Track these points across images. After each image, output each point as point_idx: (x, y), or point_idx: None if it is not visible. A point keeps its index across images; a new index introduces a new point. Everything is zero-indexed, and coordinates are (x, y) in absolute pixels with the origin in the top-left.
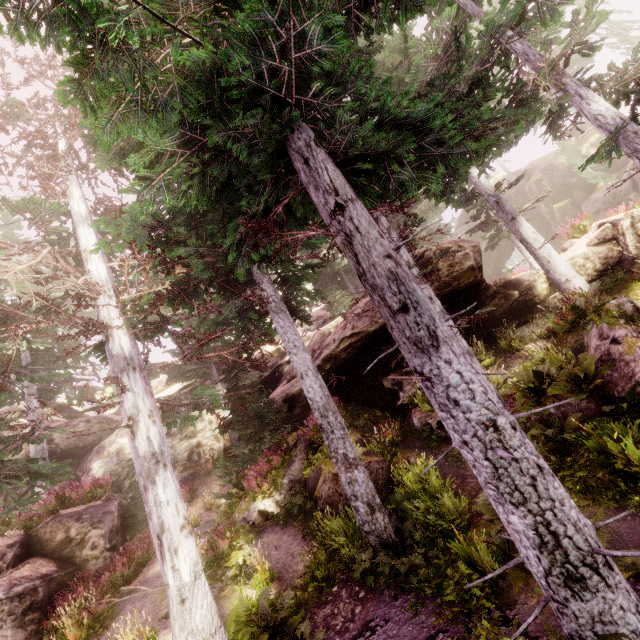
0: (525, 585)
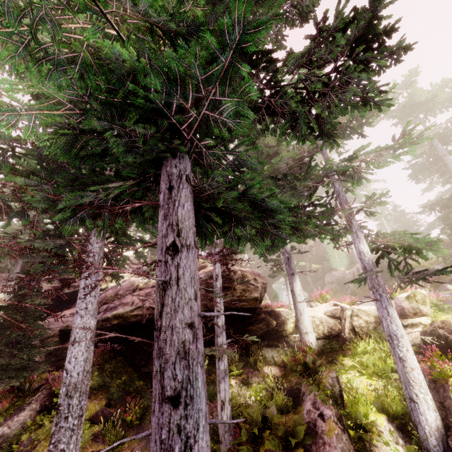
0: None
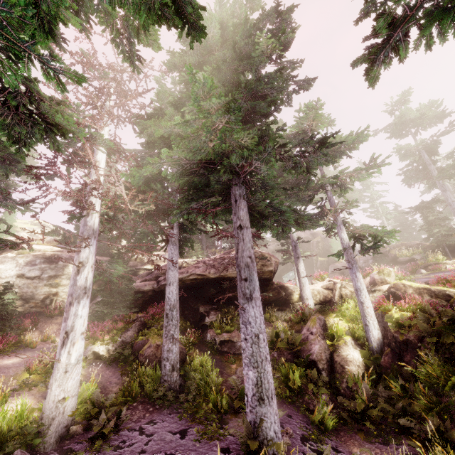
0: (235, 417)
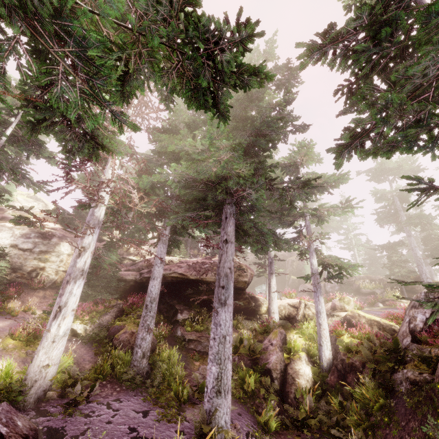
0: (192, 407)
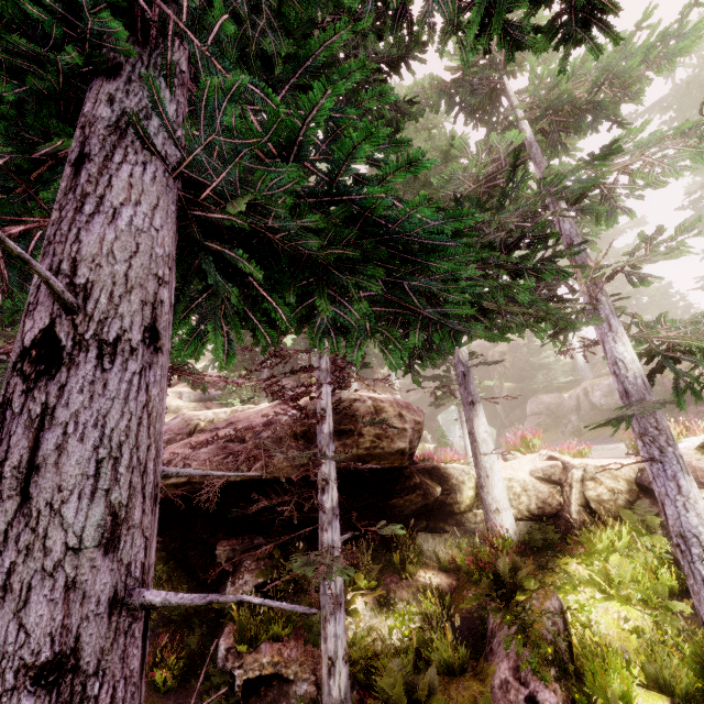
0: None
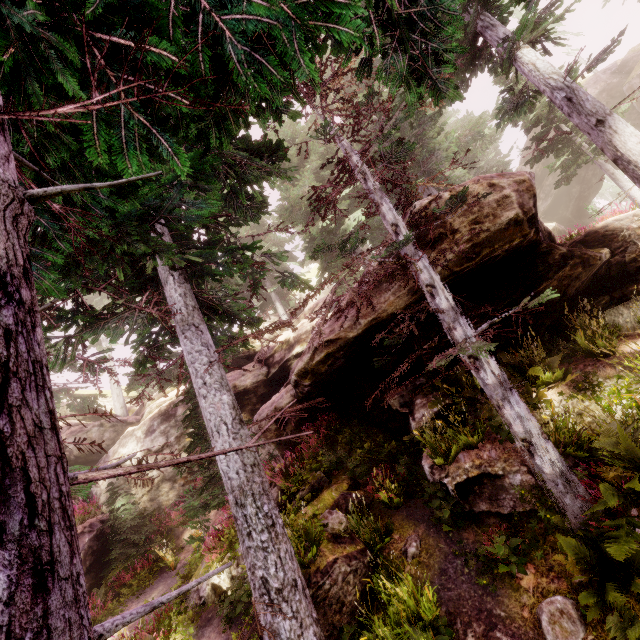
0: None
